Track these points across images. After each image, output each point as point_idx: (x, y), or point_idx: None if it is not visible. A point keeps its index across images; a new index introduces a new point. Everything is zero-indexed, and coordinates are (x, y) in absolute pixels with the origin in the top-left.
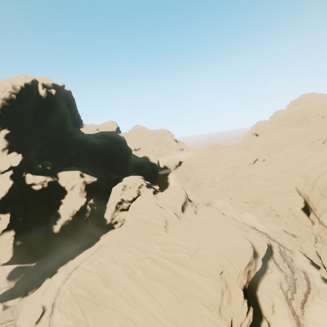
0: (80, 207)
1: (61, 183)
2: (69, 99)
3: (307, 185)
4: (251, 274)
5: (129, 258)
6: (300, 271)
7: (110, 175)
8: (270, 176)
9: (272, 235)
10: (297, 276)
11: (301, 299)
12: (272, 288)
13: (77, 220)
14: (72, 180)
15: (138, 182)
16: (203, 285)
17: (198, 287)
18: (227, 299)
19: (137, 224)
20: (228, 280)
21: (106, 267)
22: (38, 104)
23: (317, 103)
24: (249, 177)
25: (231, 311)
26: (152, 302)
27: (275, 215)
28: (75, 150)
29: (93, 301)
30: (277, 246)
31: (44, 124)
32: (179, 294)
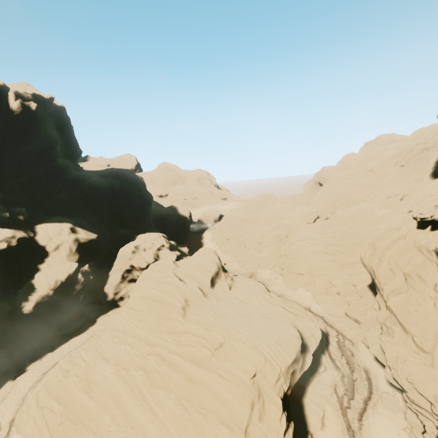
0: (67, 276)
1: (40, 240)
2: (62, 118)
3: (374, 257)
4: (296, 375)
5: (126, 354)
6: (361, 368)
7: (118, 231)
8: (333, 240)
9: (330, 320)
10: (357, 376)
11: (359, 407)
12: (323, 393)
13: (63, 295)
14: (57, 237)
15: (158, 241)
16: (226, 394)
17: (219, 397)
18: (259, 414)
19: (145, 304)
20: (262, 386)
21: (91, 367)
22: (6, 122)
23: (396, 148)
24: (306, 241)
25: (262, 432)
26: (152, 420)
27: (336, 293)
28: (68, 193)
29: (69, 417)
30: (335, 334)
31: (16, 152)
32: (192, 408)
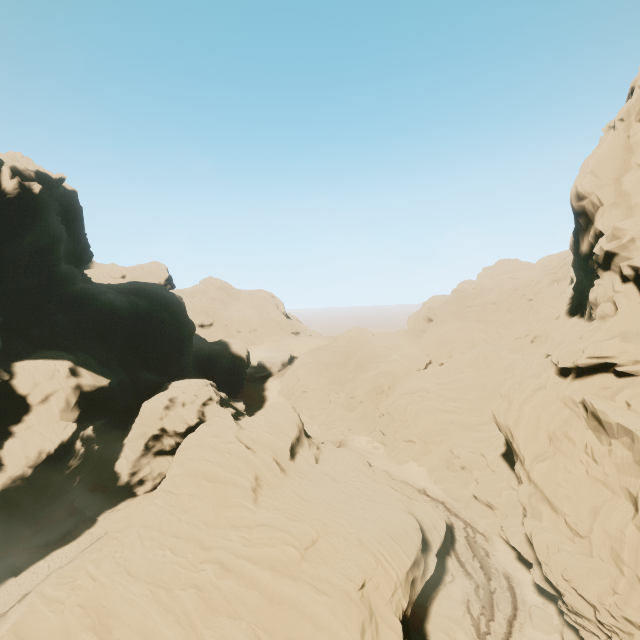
0: (58, 444)
1: (19, 386)
2: (70, 207)
3: (511, 412)
4: (416, 586)
5: (166, 565)
6: (501, 574)
7: (141, 375)
8: (452, 394)
9: (454, 506)
10: (496, 586)
11: (502, 631)
12: (453, 613)
13: (46, 477)
14: (48, 381)
15: (203, 392)
16: (326, 616)
17: (315, 621)
18: None
19: (194, 484)
20: (374, 602)
21: (106, 589)
22: None
23: (521, 277)
24: (417, 394)
25: None
26: None
27: (459, 467)
28: (67, 315)
29: None
30: (463, 526)
31: None
32: None
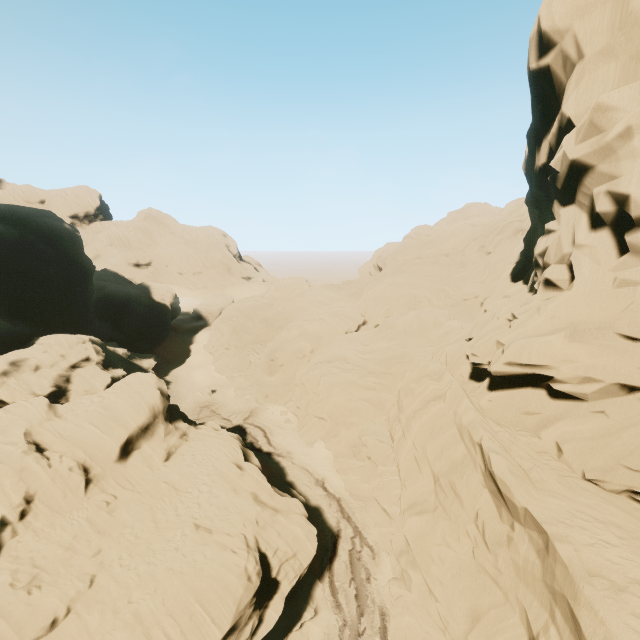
0: None
1: None
2: None
3: (398, 425)
4: None
5: None
6: (377, 608)
7: None
8: (374, 366)
9: (350, 505)
10: (367, 625)
11: None
12: None
13: None
14: None
15: (76, 351)
16: None
17: None
18: None
19: None
20: None
21: None
22: None
23: (483, 224)
24: (335, 363)
25: None
26: None
27: (366, 457)
28: None
29: None
30: (351, 535)
31: None
32: None
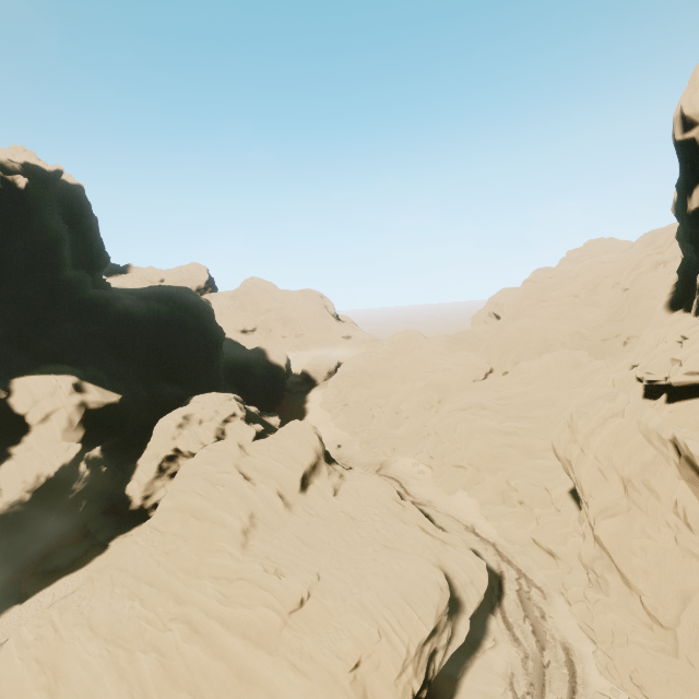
0: (59, 467)
1: (16, 404)
2: (76, 204)
3: (573, 445)
4: (438, 660)
5: (131, 619)
6: (558, 643)
7: (162, 388)
8: (513, 411)
9: (507, 549)
10: (550, 658)
11: None
12: (490, 690)
13: (51, 501)
14: (48, 399)
15: (225, 408)
16: None
17: None
18: None
19: (180, 522)
20: (371, 686)
21: (65, 644)
22: None
23: (615, 260)
24: (470, 410)
25: None
26: None
27: (517, 502)
28: (78, 325)
29: None
30: (515, 576)
31: None
32: None
